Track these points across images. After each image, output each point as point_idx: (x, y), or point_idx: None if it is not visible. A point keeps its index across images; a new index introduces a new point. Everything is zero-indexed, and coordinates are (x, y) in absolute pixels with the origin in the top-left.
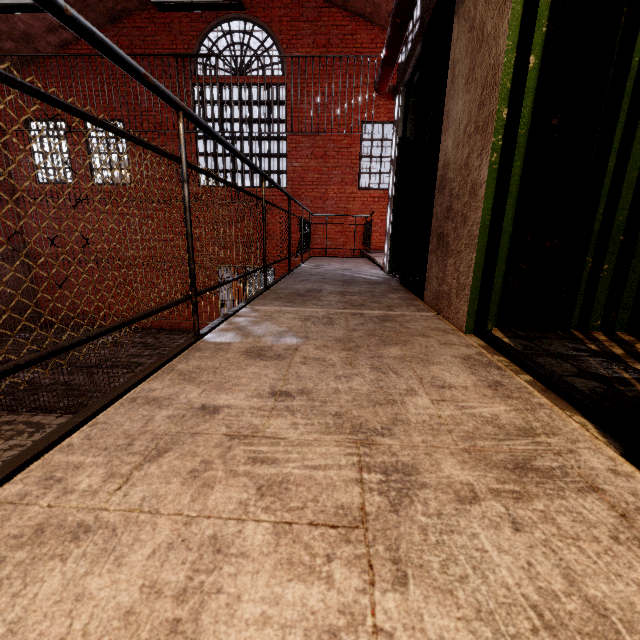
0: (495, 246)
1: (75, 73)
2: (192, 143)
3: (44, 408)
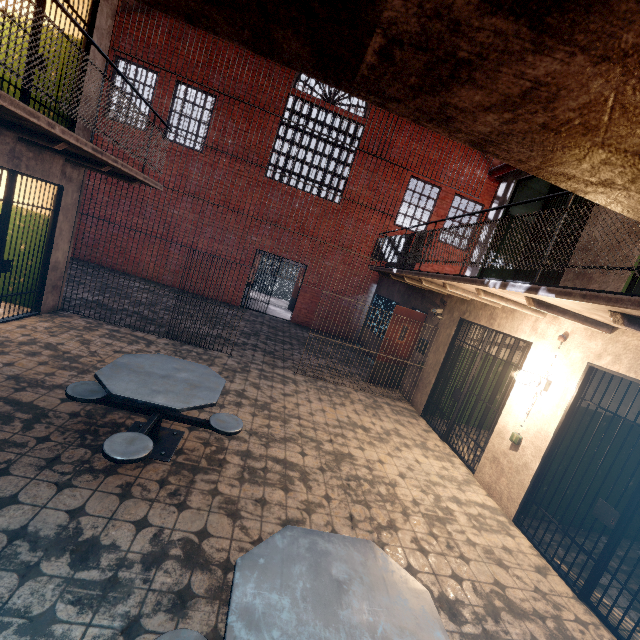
0: (634, 282)
1: (185, 39)
2: (272, 139)
3: (137, 328)
